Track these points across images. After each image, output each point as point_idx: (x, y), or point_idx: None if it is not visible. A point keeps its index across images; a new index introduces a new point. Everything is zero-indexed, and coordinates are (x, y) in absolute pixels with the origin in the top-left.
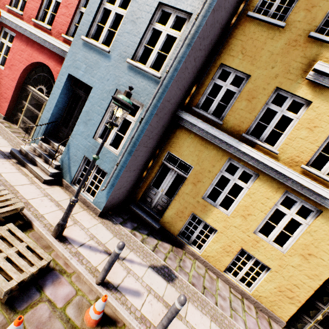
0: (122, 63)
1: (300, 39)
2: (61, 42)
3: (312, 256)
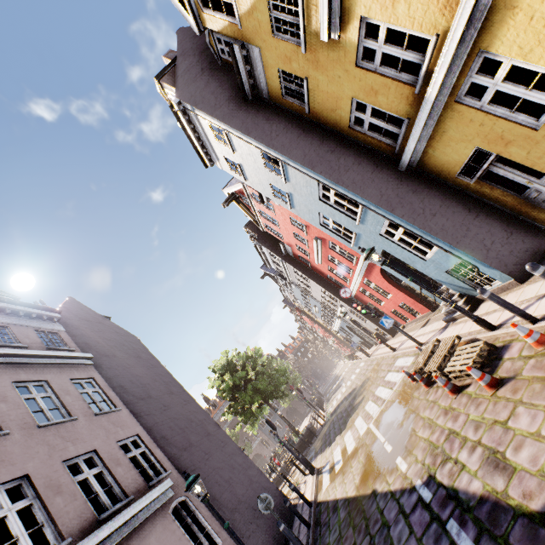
0: (360, 228)
1: (310, 58)
2: (361, 255)
3: None
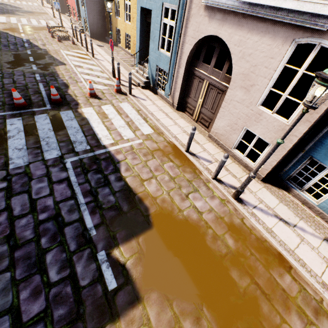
0: None
1: None
2: None
3: (134, 19)
